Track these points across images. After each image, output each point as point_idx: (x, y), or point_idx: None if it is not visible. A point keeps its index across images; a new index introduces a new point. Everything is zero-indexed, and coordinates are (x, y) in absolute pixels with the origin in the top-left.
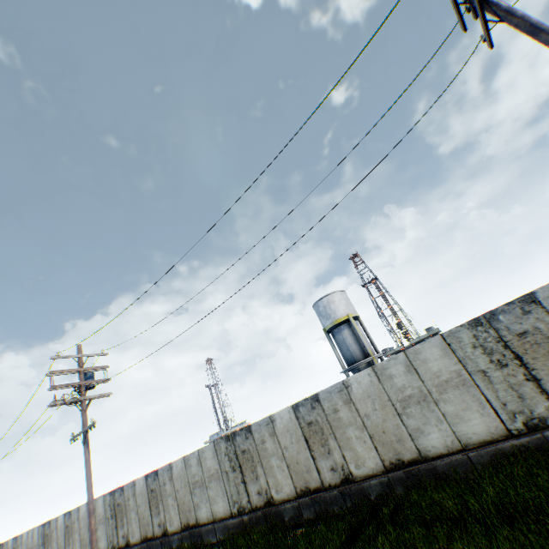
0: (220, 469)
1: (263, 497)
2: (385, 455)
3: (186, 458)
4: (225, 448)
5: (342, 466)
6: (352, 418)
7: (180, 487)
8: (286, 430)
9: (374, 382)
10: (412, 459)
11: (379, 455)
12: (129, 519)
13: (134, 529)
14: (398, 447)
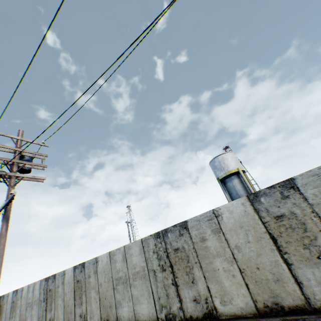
0: (147, 268)
1: (202, 306)
2: None
3: (112, 254)
4: (153, 245)
5: None
6: None
7: (103, 282)
8: (239, 226)
9: None
10: None
11: None
12: (56, 305)
13: (59, 315)
14: None
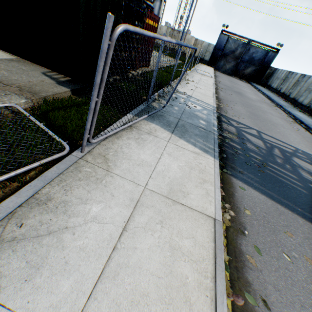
0: None
1: None
2: None
3: None
4: None
5: None
6: None
7: None
8: None
9: None
10: None
11: None
12: None
13: None
14: None
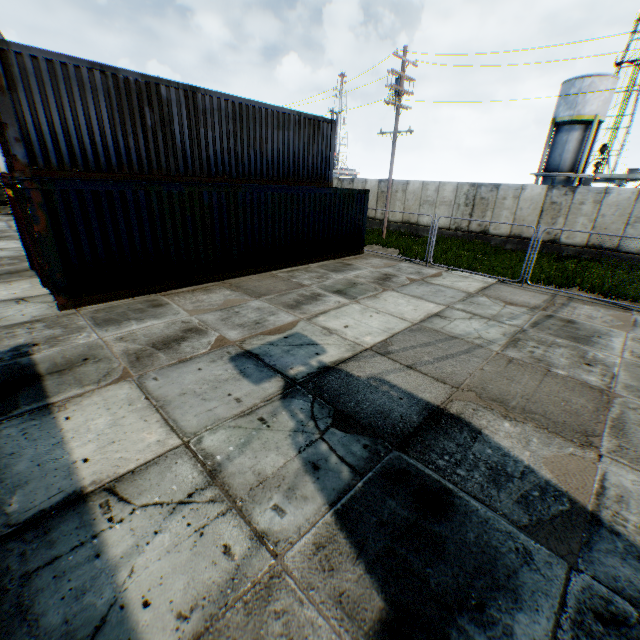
0: (454, 202)
1: (481, 228)
2: (592, 240)
3: (425, 183)
4: (466, 190)
5: (555, 234)
6: (590, 213)
7: (411, 199)
8: (530, 199)
9: (630, 199)
10: (607, 248)
11: (588, 238)
12: None
13: None
14: (605, 239)
